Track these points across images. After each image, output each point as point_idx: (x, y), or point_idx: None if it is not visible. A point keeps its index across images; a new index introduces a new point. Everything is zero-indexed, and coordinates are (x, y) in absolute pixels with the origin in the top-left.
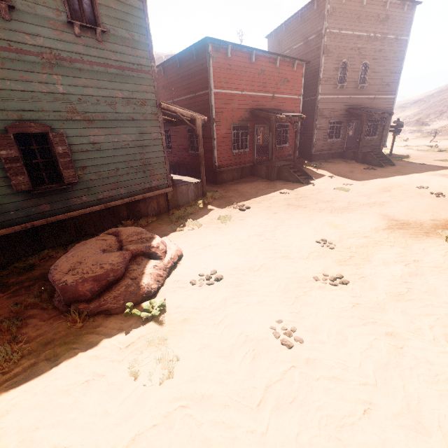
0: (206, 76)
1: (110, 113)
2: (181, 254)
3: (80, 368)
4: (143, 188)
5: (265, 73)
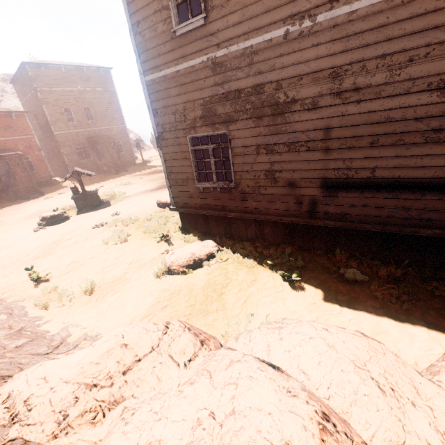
0: None
1: None
2: None
3: None
4: None
5: None
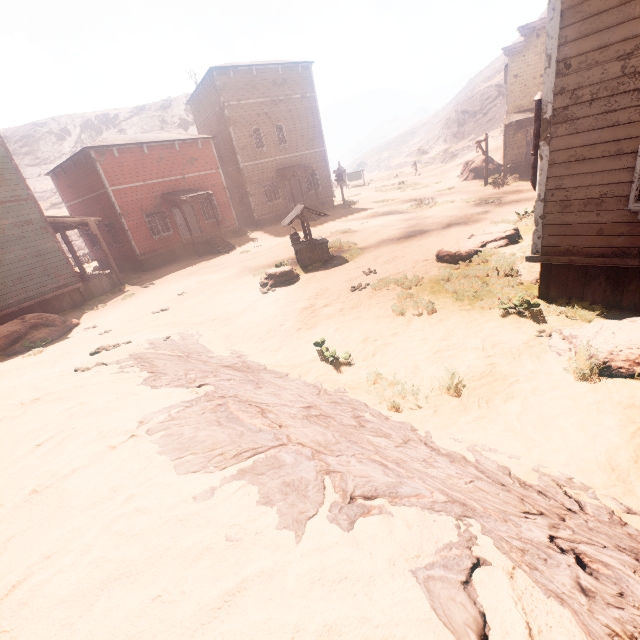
0: (99, 178)
1: (2, 238)
2: (78, 323)
3: (1, 363)
4: (52, 288)
5: (166, 159)
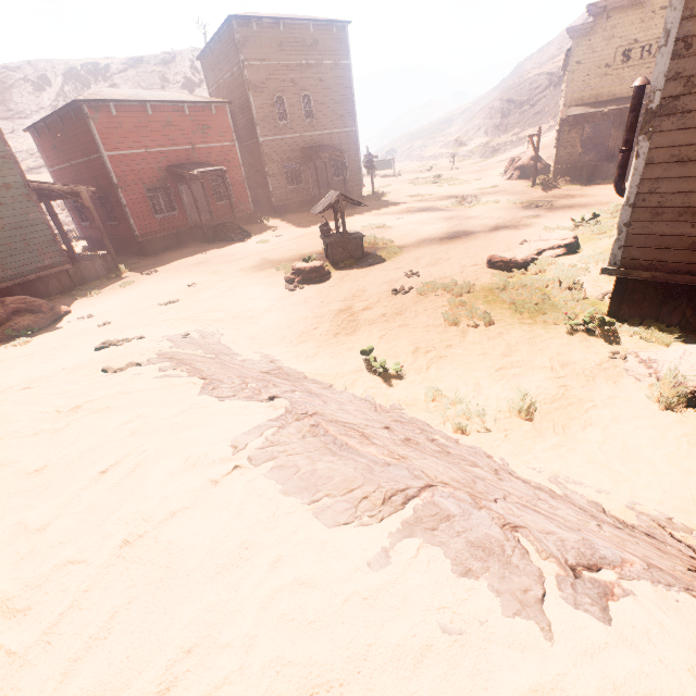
0: (93, 139)
1: None
2: (68, 311)
3: None
4: (36, 268)
5: (173, 124)
